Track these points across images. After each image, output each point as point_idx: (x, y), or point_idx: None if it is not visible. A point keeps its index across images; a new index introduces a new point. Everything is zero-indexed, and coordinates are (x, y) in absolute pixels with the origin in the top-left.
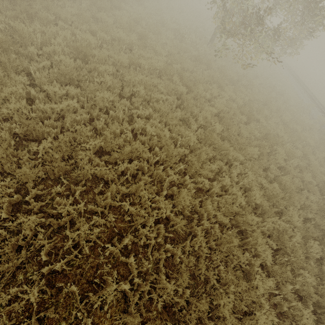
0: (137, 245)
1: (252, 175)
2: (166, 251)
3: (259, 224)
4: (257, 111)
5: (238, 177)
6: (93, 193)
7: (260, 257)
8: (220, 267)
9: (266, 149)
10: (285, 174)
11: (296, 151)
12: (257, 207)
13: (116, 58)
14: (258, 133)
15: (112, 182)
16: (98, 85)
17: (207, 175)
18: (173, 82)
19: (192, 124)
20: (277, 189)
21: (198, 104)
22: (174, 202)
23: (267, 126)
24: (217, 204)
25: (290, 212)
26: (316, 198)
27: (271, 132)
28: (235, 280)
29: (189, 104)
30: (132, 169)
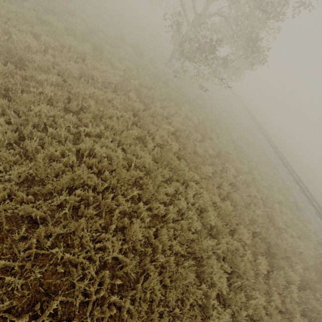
0: (72, 304)
1: (207, 195)
2: (112, 304)
3: (215, 247)
4: (211, 129)
5: (195, 198)
6: (12, 239)
7: (216, 286)
8: (176, 310)
9: (219, 167)
10: (236, 190)
11: (244, 167)
12: (212, 227)
13: (63, 66)
14: (211, 151)
15: (44, 219)
16: (35, 96)
17: (163, 199)
18: (130, 98)
19: (148, 142)
20: (229, 206)
21: (155, 122)
22: (125, 236)
23: (219, 143)
24: (173, 232)
25: (241, 230)
26: (261, 212)
27: (223, 149)
28: (192, 319)
29: (145, 122)
30: (72, 201)
